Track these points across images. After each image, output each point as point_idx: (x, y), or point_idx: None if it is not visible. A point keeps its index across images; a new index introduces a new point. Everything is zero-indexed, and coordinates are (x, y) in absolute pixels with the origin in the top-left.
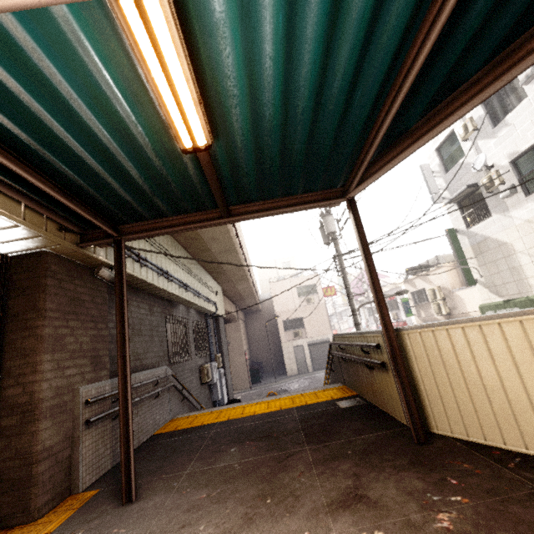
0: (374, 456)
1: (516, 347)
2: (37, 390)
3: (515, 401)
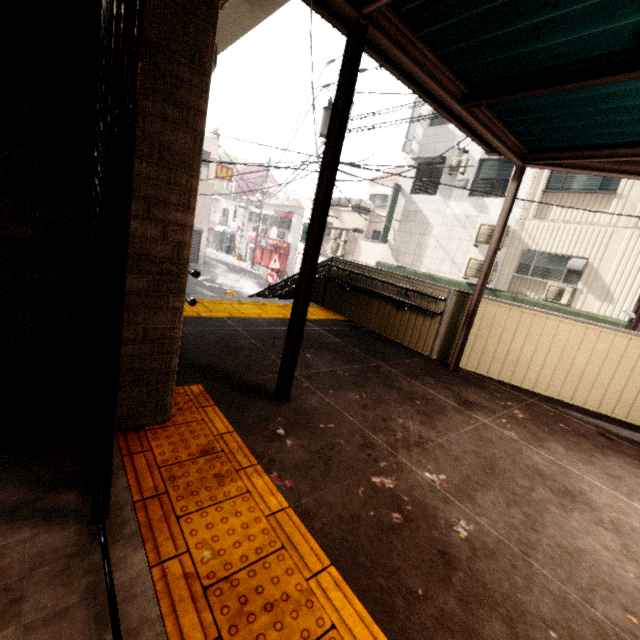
0: (439, 376)
1: (546, 333)
2: (187, 242)
3: (522, 359)
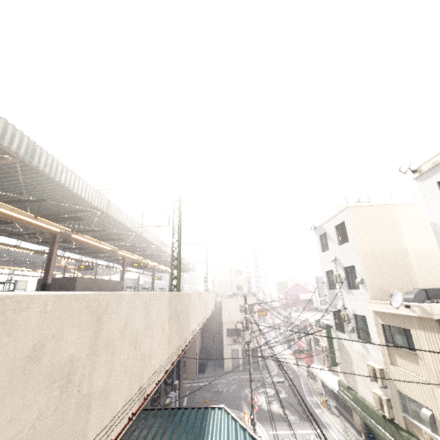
0: None
1: None
2: None
3: None
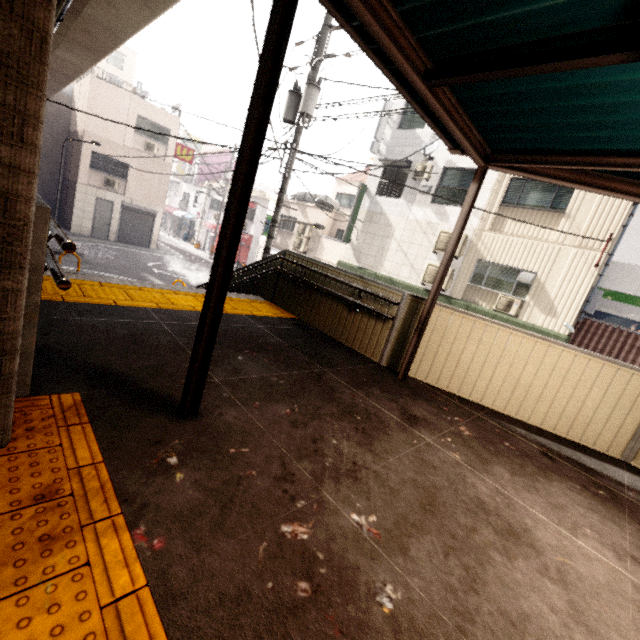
0: (386, 386)
1: (497, 345)
2: (24, 194)
3: (472, 370)
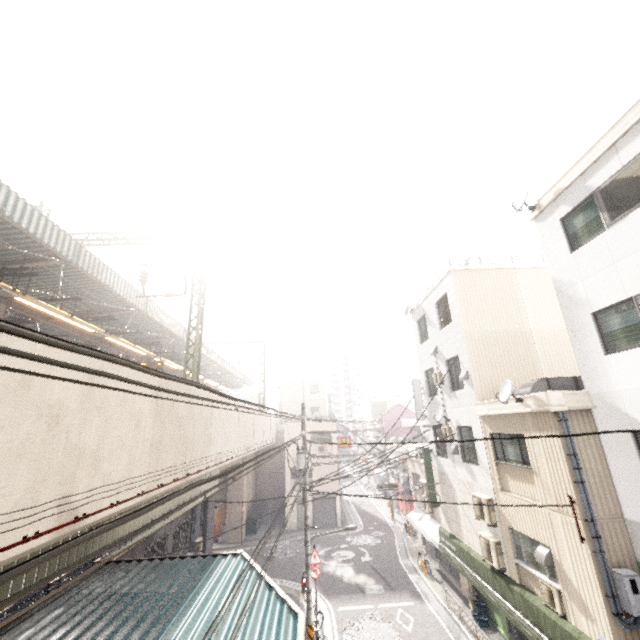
0: None
1: None
2: None
3: None
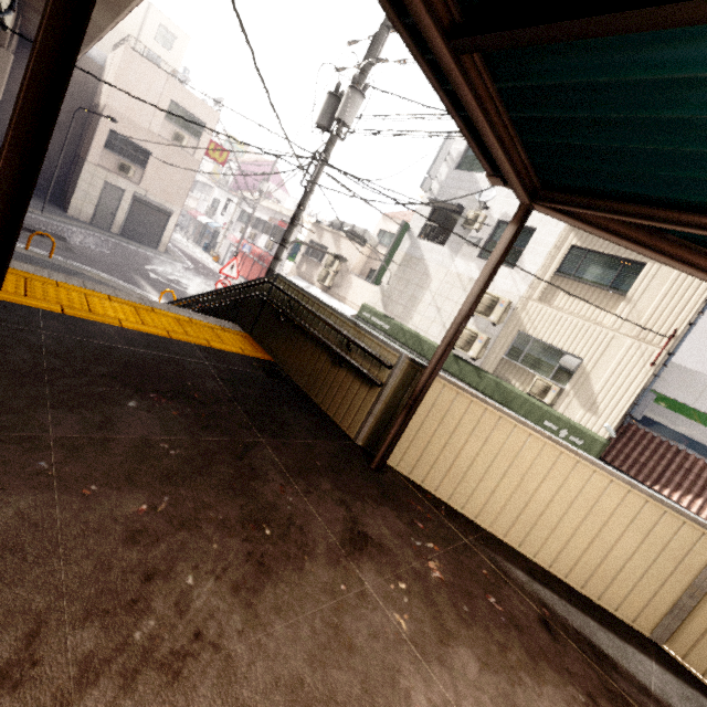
0: (346, 478)
1: (509, 446)
2: None
3: (471, 474)
